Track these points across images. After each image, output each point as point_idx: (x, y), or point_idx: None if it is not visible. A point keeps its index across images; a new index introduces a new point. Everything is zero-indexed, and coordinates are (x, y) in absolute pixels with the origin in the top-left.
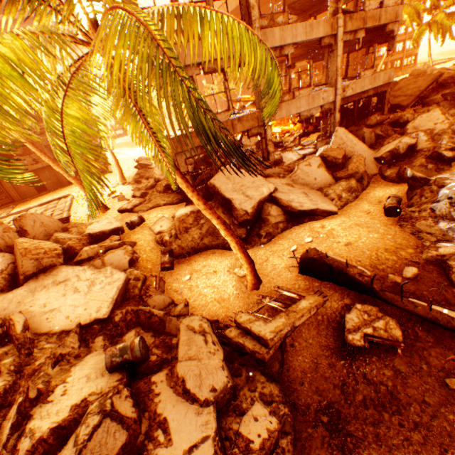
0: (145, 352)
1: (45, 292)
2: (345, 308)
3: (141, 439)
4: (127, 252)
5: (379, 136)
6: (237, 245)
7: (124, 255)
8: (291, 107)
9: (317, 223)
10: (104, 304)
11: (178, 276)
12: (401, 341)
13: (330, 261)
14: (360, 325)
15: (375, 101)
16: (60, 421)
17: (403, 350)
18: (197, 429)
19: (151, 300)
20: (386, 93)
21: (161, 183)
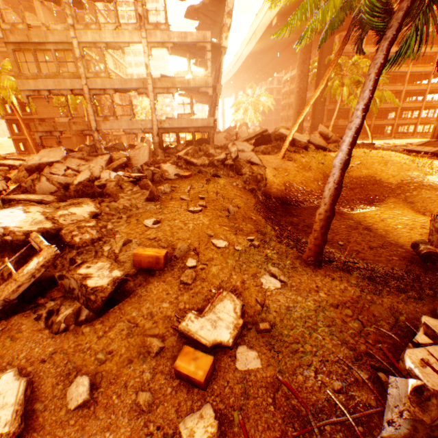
0: None
1: None
2: None
3: None
4: None
5: None
6: None
7: None
8: (115, 125)
9: None
10: None
11: None
12: None
13: None
14: None
15: None
16: None
17: None
18: None
19: None
20: (210, 134)
21: None
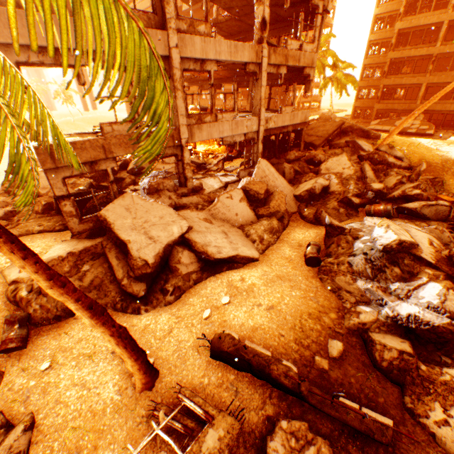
0: None
1: None
2: (267, 422)
3: None
4: None
5: (298, 172)
6: (115, 337)
7: None
8: (214, 130)
9: (237, 275)
10: None
11: (30, 362)
12: None
13: (250, 355)
14: None
15: (292, 135)
16: None
17: None
18: None
19: None
20: (303, 131)
21: (39, 200)
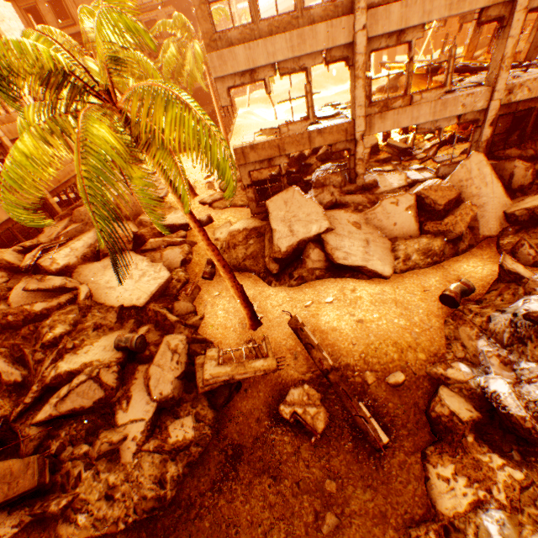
0: (141, 347)
1: (112, 271)
2: (300, 382)
3: (115, 400)
4: (183, 251)
5: None
6: (234, 289)
7: (179, 254)
8: (403, 117)
9: (352, 284)
10: (144, 295)
11: (212, 289)
12: (318, 433)
13: (303, 336)
14: (296, 402)
15: None
16: (72, 368)
17: (319, 440)
18: (142, 411)
19: (178, 304)
20: None
21: None
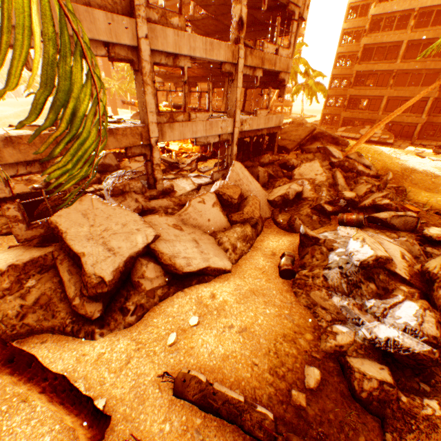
0: None
1: None
2: None
3: None
4: None
5: (272, 175)
6: (47, 393)
7: None
8: (187, 130)
9: (207, 290)
10: None
11: None
12: None
13: (220, 402)
14: None
15: (265, 138)
16: None
17: None
18: None
19: None
20: (277, 135)
21: None
